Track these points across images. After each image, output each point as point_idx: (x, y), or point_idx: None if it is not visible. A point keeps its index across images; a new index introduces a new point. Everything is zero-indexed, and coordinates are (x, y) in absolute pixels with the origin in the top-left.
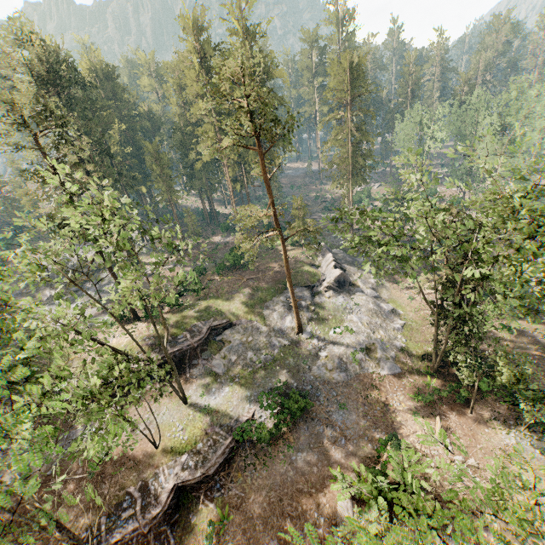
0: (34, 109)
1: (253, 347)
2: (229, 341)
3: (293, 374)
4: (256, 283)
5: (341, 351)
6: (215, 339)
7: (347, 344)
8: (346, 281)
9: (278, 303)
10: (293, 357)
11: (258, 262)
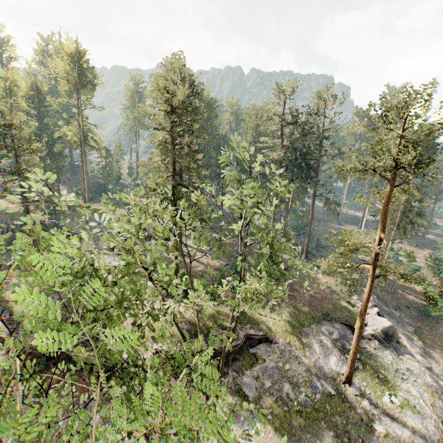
0: (182, 104)
1: (290, 379)
2: (263, 358)
3: (342, 442)
4: (292, 302)
5: (406, 435)
6: (248, 349)
7: (413, 428)
8: (394, 336)
9: (319, 334)
10: (340, 415)
11: (290, 279)
